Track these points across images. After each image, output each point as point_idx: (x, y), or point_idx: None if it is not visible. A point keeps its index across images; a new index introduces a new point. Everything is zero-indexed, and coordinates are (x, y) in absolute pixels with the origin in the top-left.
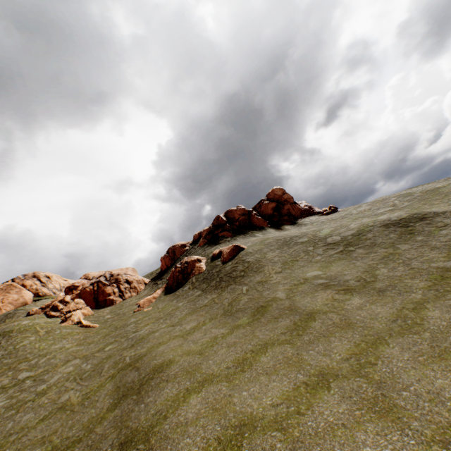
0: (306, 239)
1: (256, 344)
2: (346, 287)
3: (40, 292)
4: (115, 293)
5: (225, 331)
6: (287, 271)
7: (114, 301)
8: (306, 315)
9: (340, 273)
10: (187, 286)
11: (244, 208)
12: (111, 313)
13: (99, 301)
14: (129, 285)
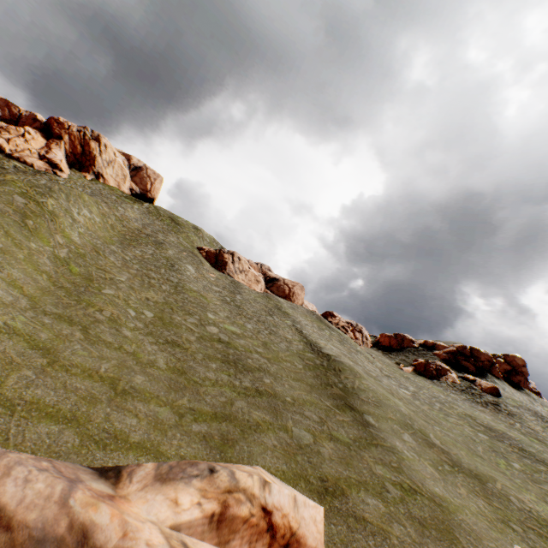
0: None
1: None
2: None
3: None
4: (359, 340)
5: (525, 438)
6: None
7: None
8: None
9: None
10: (444, 384)
11: (491, 356)
12: None
13: None
14: (366, 340)
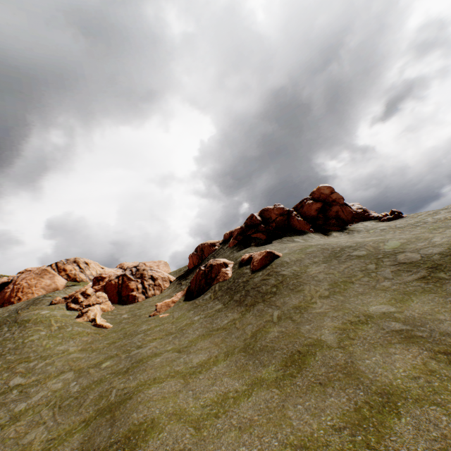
0: (365, 252)
1: (287, 441)
2: (449, 348)
3: (77, 278)
4: (139, 289)
5: (241, 386)
6: (338, 297)
7: (136, 297)
8: (377, 395)
9: (430, 315)
10: (209, 294)
11: (283, 207)
12: (129, 313)
13: (121, 296)
14: (153, 281)
